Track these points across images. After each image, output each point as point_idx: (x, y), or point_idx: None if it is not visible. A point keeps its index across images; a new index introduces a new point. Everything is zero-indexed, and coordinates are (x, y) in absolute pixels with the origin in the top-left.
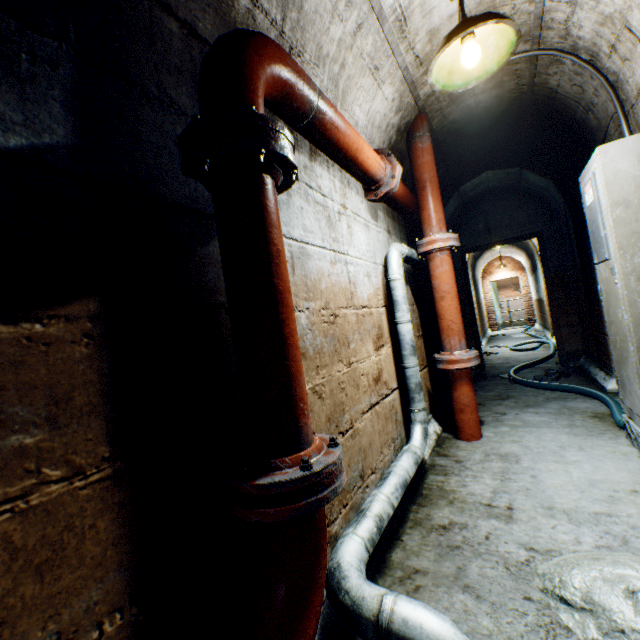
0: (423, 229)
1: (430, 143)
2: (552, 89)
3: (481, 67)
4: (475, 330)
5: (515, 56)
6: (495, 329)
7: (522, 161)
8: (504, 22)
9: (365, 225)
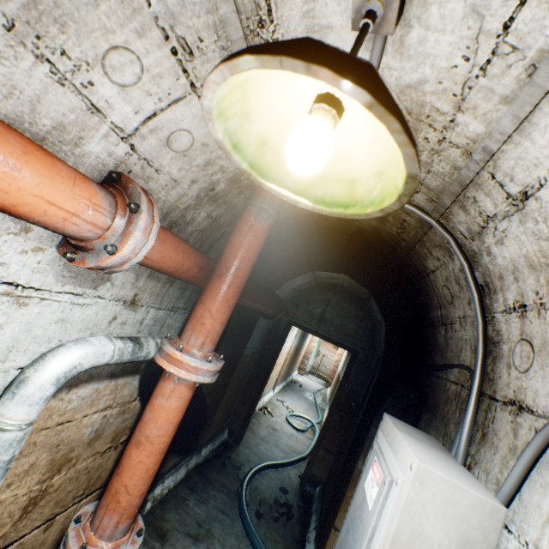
0: (186, 327)
1: (269, 225)
2: (427, 268)
3: (334, 188)
4: (255, 401)
5: (410, 205)
6: (301, 373)
7: (374, 291)
8: (392, 123)
9: (8, 295)
